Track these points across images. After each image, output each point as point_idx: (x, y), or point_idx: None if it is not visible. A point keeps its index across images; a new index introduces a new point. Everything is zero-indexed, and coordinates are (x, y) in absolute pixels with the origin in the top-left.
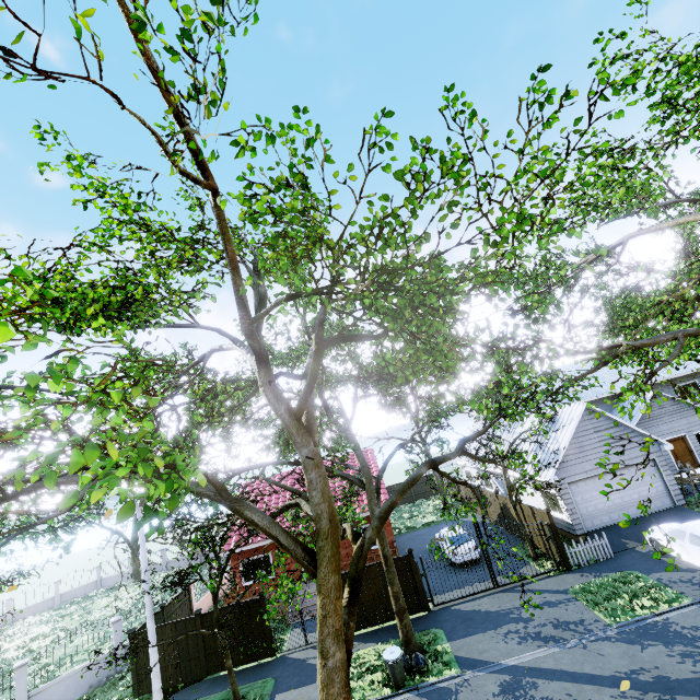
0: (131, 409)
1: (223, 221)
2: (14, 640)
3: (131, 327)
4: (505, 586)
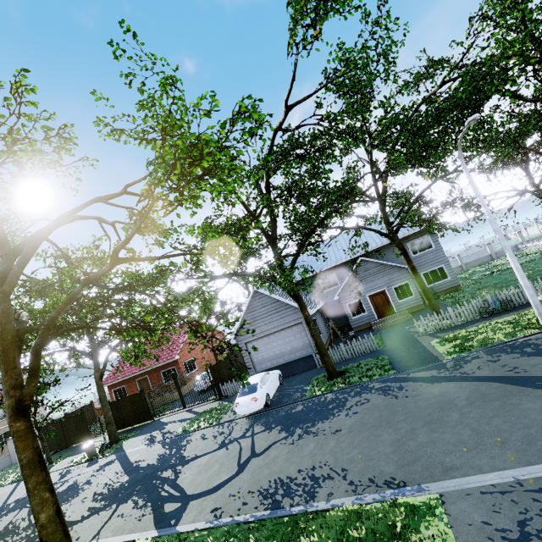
0: None
1: None
2: None
3: None
4: (191, 407)
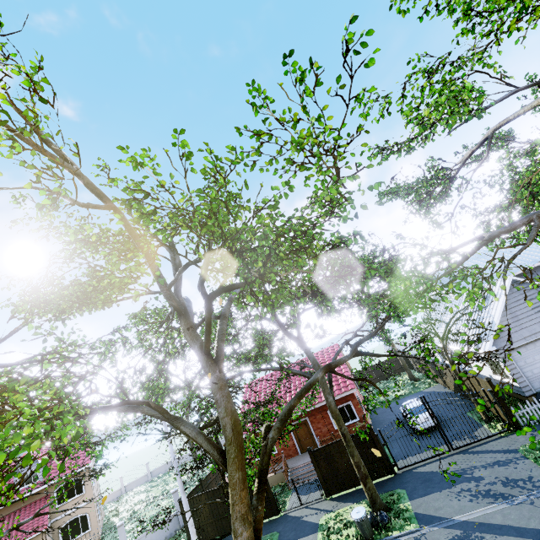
0: (75, 374)
1: (127, 226)
2: (126, 505)
3: (106, 304)
4: (460, 449)
